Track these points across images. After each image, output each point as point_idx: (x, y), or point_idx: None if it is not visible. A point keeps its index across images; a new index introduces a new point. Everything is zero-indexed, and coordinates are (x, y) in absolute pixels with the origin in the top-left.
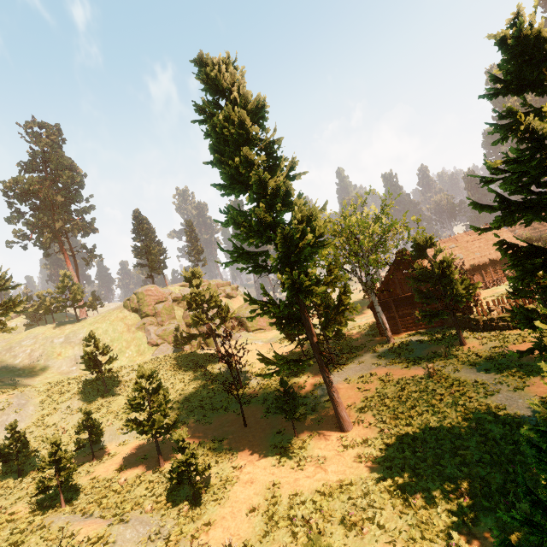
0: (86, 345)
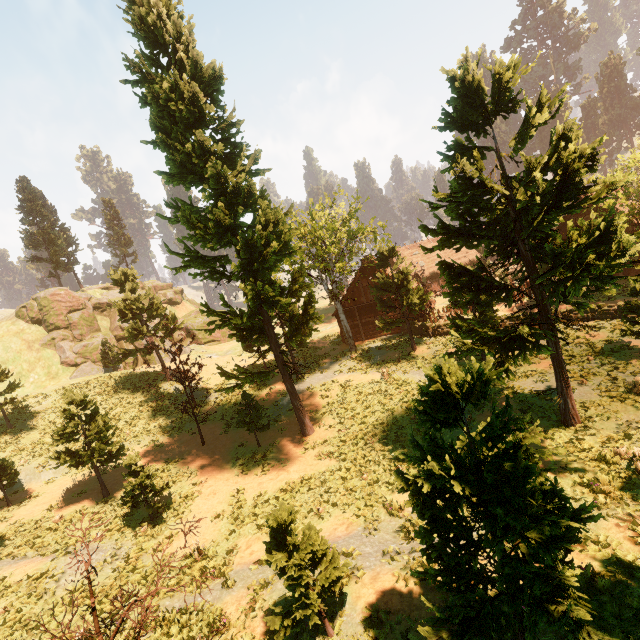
0: None
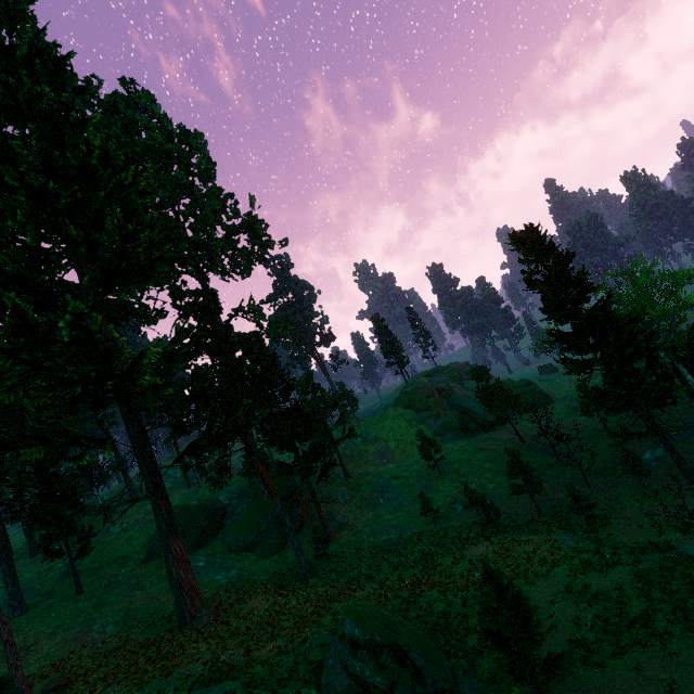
0: (421, 440)
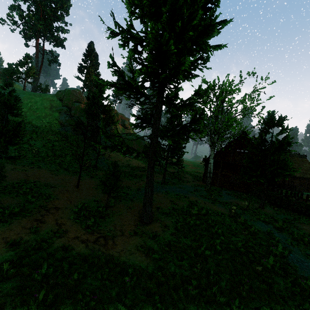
0: (3, 88)
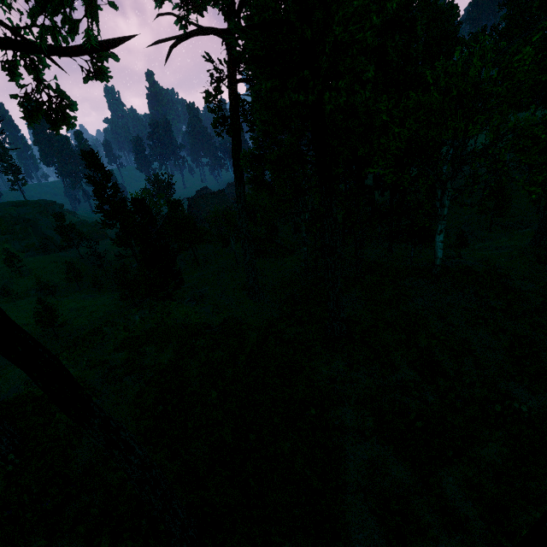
0: (6, 254)
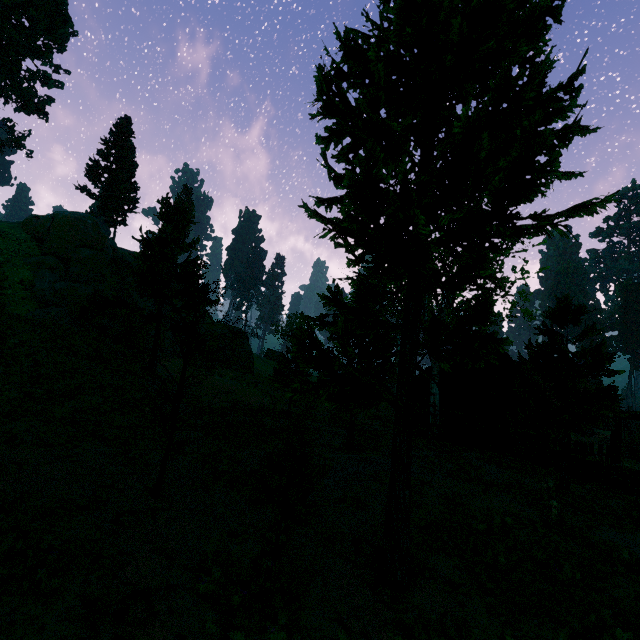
0: None
